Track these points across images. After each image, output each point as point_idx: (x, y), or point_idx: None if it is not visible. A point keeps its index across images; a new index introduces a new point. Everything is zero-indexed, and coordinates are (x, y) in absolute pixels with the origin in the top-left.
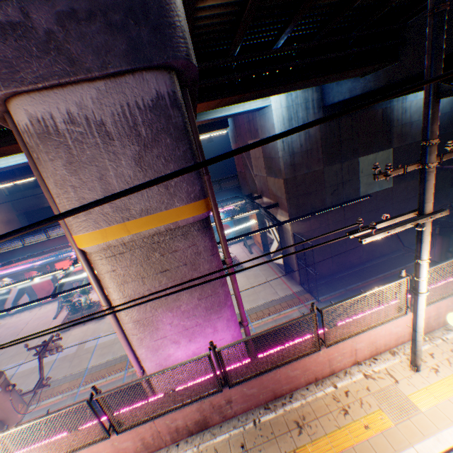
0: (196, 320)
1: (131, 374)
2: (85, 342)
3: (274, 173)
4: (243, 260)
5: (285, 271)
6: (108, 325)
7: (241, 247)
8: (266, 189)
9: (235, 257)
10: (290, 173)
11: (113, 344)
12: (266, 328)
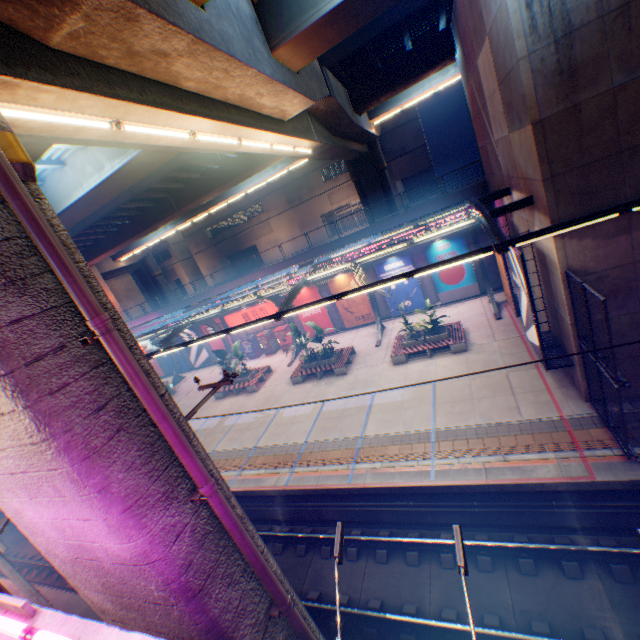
0: (16, 461)
1: (241, 478)
2: (226, 418)
3: (515, 115)
4: (475, 331)
5: (546, 364)
6: (254, 403)
7: (481, 305)
8: (511, 168)
9: (457, 323)
10: (557, 98)
11: (246, 429)
12: (459, 480)
